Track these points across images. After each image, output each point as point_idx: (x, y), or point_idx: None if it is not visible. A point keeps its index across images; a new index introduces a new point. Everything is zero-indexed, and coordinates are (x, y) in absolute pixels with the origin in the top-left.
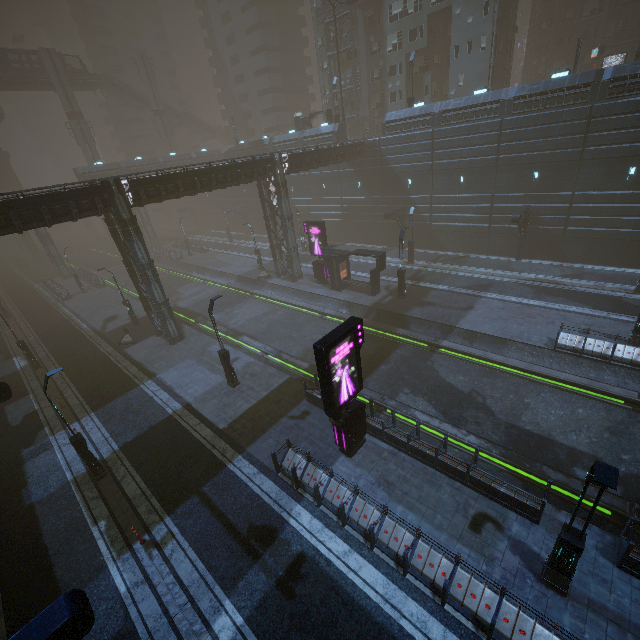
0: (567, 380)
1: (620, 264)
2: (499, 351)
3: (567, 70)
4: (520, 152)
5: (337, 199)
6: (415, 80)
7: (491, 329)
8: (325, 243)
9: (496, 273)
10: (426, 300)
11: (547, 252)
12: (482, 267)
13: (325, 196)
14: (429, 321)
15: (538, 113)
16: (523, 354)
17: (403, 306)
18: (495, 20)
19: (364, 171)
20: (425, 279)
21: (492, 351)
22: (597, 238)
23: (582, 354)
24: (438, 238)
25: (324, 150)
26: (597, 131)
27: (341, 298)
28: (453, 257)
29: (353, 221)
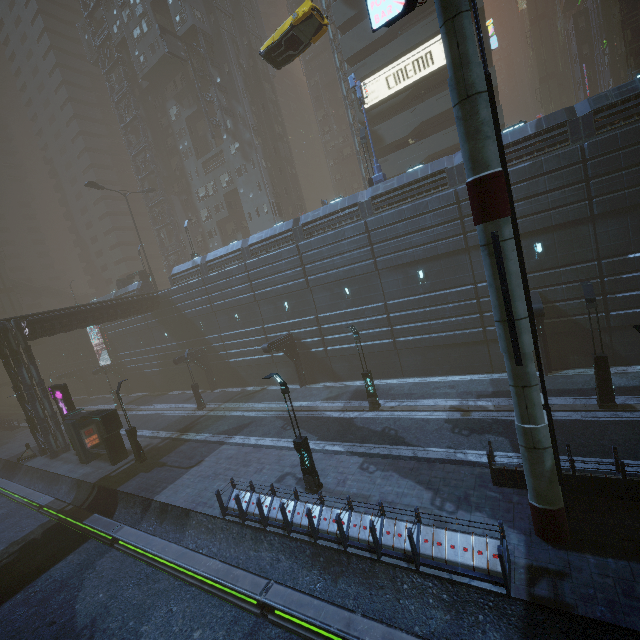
0: (203, 574)
1: (380, 376)
2: (182, 530)
3: (282, 221)
4: (267, 287)
5: (153, 349)
6: (231, 239)
7: (187, 495)
8: (71, 407)
9: (269, 406)
10: (164, 460)
11: (324, 374)
12: (263, 401)
13: (145, 347)
14: (135, 495)
15: (266, 255)
16: (201, 530)
17: (129, 475)
18: (268, 193)
19: (165, 320)
20: (194, 428)
21: (176, 531)
22: (351, 354)
23: (246, 520)
24: (240, 374)
25: (91, 309)
26: (309, 263)
27: (75, 475)
28: (249, 393)
29: (170, 368)
